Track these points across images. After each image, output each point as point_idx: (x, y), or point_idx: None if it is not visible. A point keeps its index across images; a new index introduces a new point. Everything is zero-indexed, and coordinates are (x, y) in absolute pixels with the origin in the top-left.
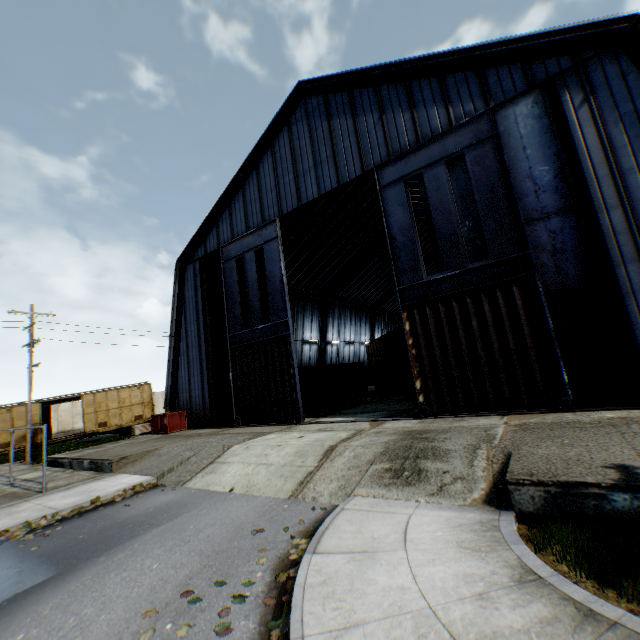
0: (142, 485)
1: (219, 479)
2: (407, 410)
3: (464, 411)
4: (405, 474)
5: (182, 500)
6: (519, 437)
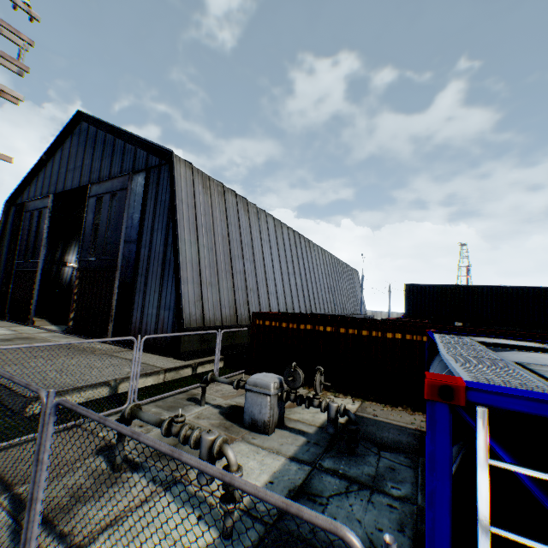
0: None
1: None
2: None
3: (81, 334)
4: None
5: None
6: None
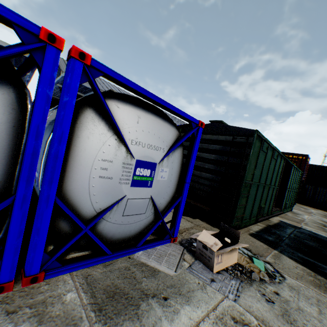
0: None
1: None
2: None
3: None
4: None
5: None
6: None
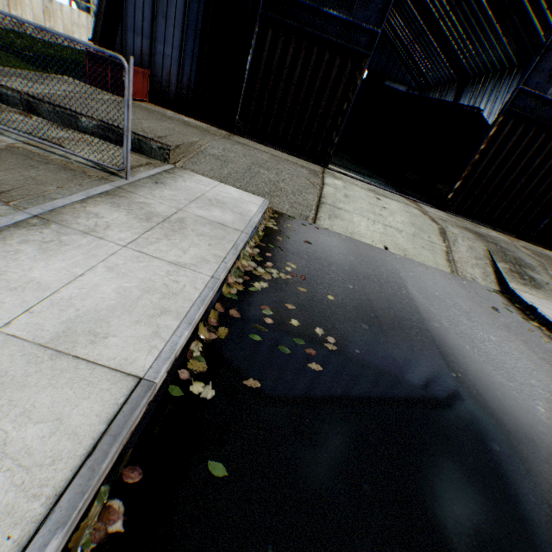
0: (267, 209)
1: (357, 230)
2: (399, 188)
3: (470, 217)
4: (525, 278)
5: (361, 251)
6: (550, 264)
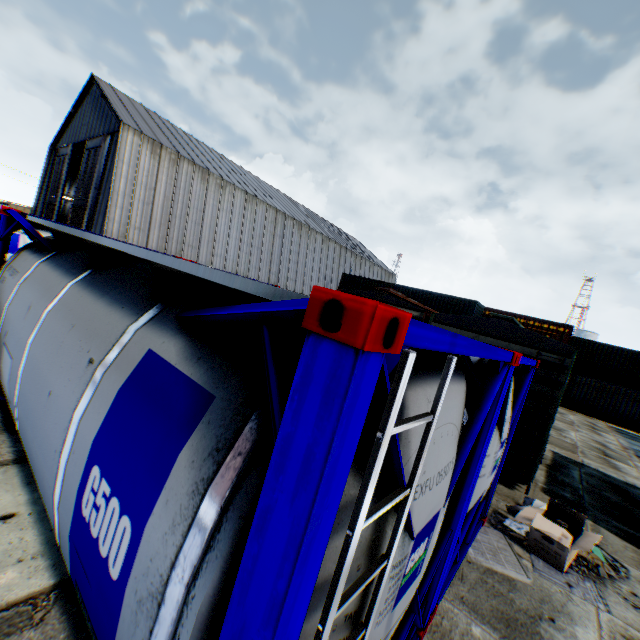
0: None
1: None
2: None
3: None
4: None
5: None
6: None
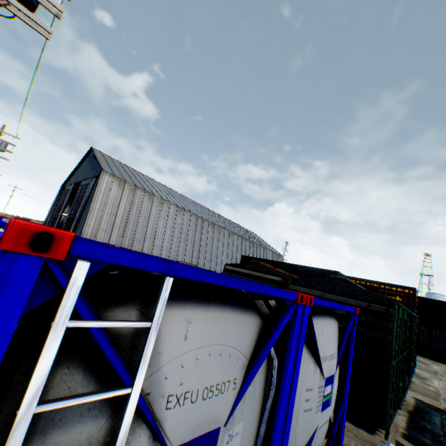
0: None
1: None
2: None
3: None
4: None
5: None
6: None
